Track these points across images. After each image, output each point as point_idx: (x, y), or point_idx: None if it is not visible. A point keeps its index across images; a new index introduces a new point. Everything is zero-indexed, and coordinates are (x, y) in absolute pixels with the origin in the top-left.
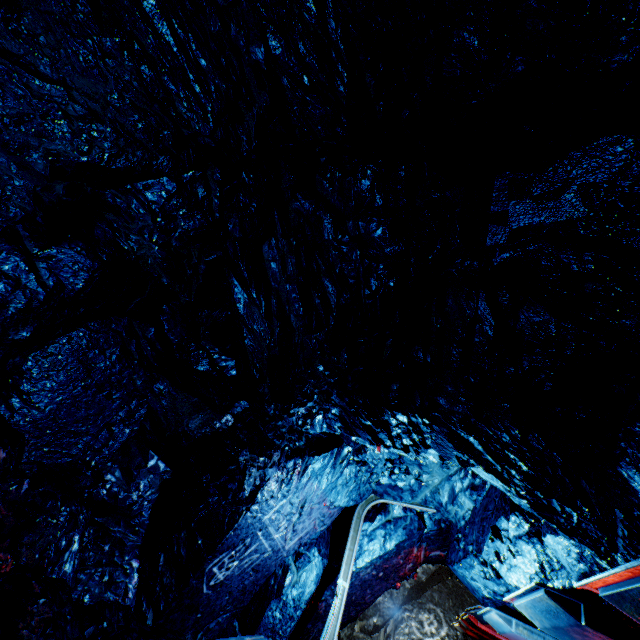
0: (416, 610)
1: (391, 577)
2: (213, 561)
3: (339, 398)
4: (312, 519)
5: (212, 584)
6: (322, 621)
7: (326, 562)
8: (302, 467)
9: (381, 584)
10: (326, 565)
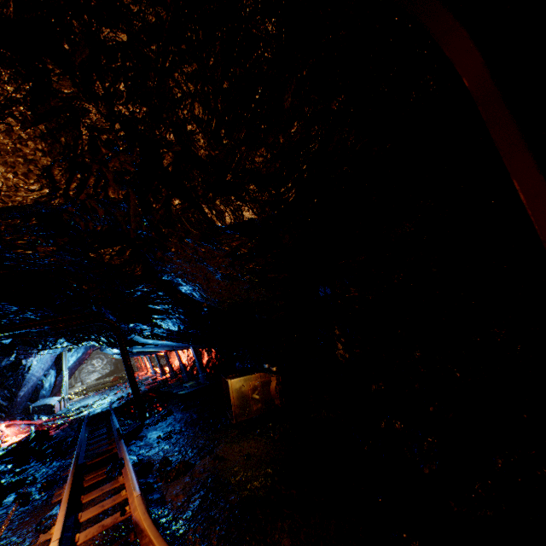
0: (90, 361)
1: (82, 362)
2: (20, 391)
3: (67, 342)
4: (48, 363)
5: (21, 397)
6: (58, 386)
7: (56, 371)
8: (44, 352)
9: (78, 365)
10: (56, 372)
